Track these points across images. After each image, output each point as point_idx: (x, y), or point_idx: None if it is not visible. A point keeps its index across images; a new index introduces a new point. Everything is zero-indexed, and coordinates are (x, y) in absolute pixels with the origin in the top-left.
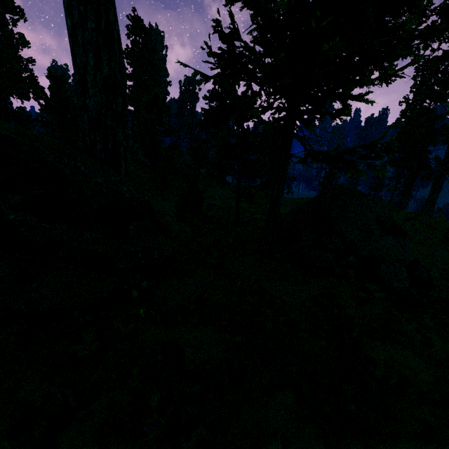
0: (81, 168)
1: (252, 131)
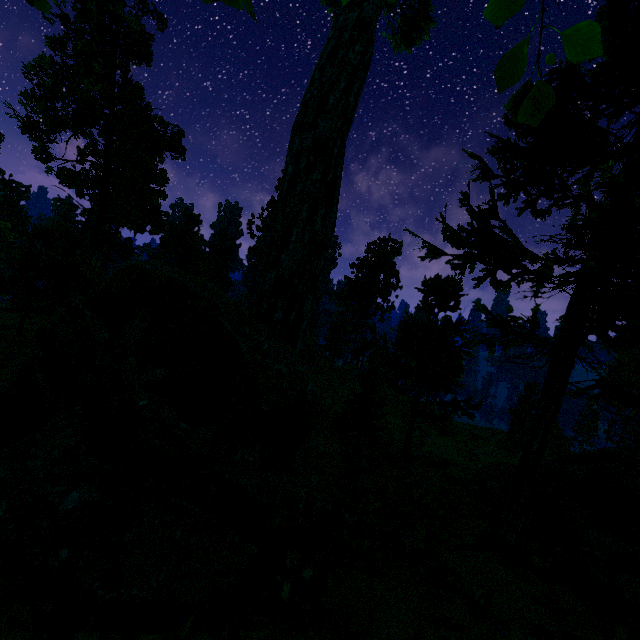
0: (264, 346)
1: (455, 325)
